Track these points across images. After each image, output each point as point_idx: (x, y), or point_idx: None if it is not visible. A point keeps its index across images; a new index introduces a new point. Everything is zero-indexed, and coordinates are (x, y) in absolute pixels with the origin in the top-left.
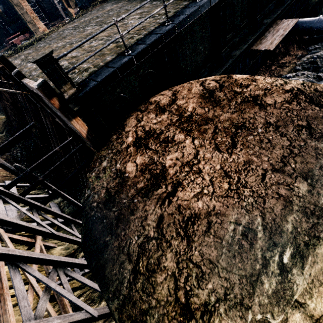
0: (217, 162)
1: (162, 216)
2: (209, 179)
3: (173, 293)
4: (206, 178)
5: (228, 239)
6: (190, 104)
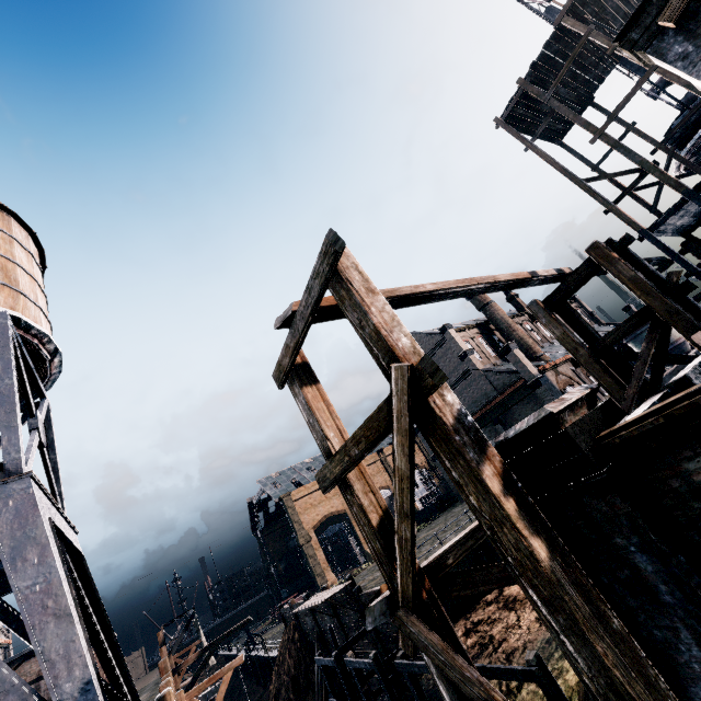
0: (533, 615)
1: (490, 661)
2: (526, 627)
3: (498, 689)
4: (524, 628)
5: (536, 649)
6: (514, 591)
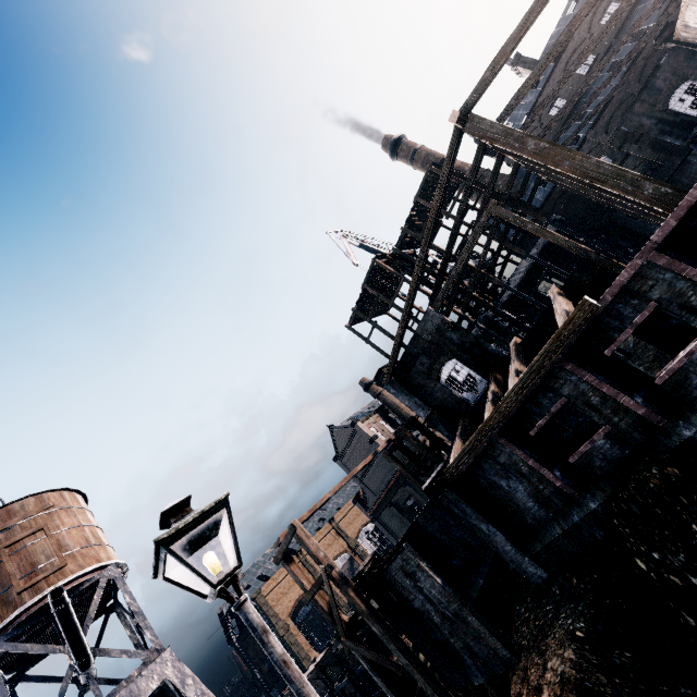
0: None
1: None
2: None
3: None
4: None
5: None
6: None
